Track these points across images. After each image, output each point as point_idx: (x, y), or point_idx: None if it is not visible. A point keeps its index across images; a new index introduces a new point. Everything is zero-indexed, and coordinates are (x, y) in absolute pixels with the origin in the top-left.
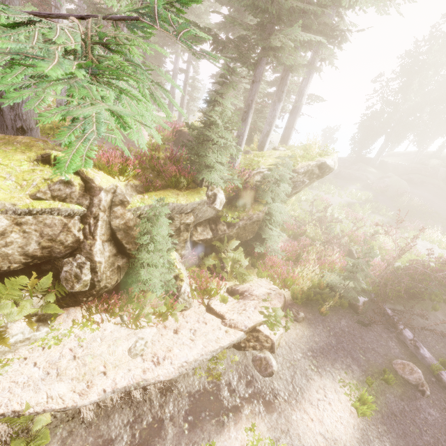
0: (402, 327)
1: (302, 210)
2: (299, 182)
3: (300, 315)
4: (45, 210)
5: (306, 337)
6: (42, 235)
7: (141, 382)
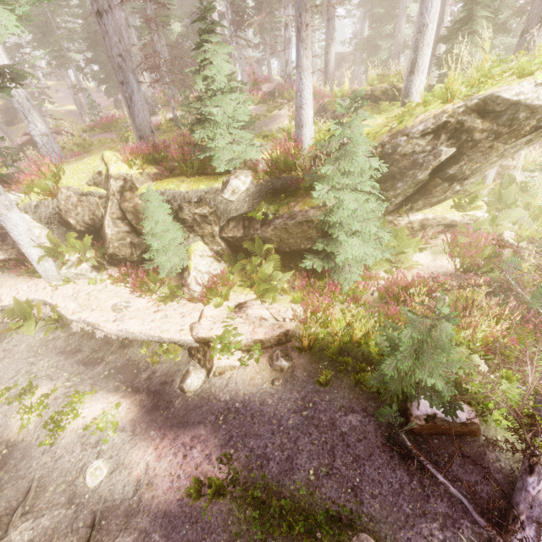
0: (518, 538)
1: None
2: (422, 153)
3: (277, 361)
4: (87, 192)
5: (258, 389)
6: (90, 210)
7: (97, 325)
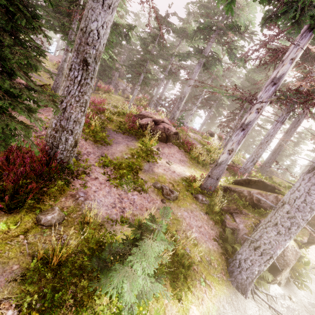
0: None
1: None
2: None
3: None
4: None
5: None
6: None
7: None
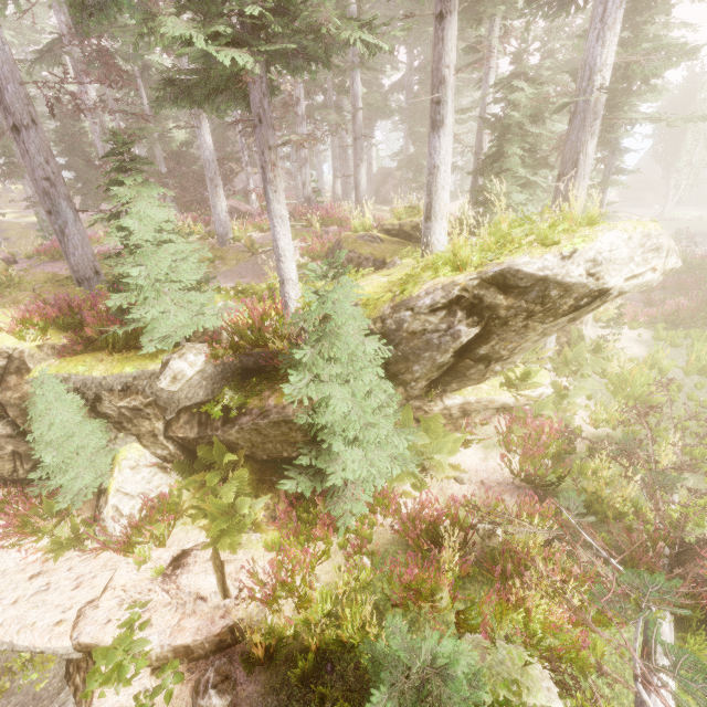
0: None
1: (693, 403)
2: (436, 332)
3: (203, 698)
4: None
5: None
6: None
7: None
